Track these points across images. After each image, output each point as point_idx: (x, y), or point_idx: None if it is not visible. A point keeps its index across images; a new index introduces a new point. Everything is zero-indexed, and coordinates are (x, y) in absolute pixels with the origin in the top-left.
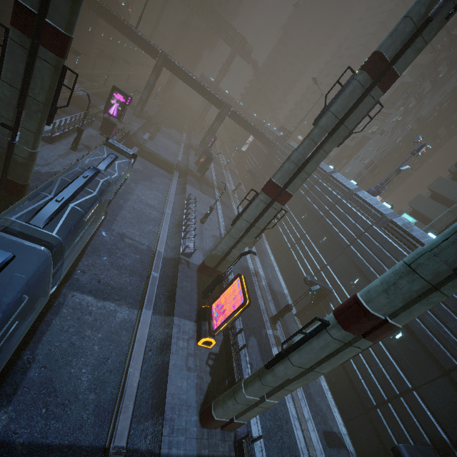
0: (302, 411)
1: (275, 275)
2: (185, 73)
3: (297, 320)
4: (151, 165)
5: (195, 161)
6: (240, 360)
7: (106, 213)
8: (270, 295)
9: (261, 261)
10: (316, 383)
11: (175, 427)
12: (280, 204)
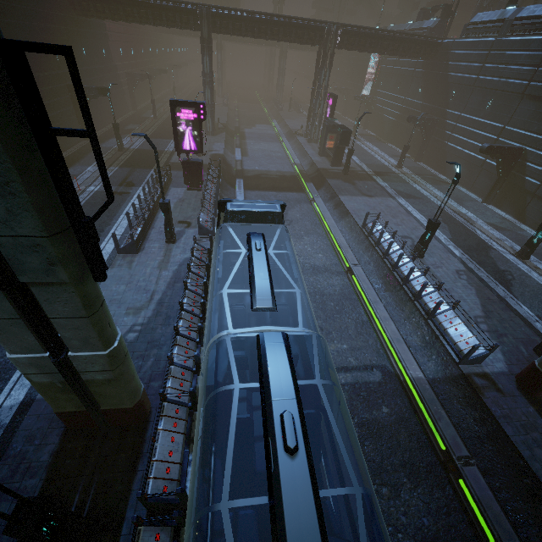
0: None
1: None
2: (246, 20)
3: None
4: (271, 194)
5: (316, 152)
6: None
7: None
8: None
9: None
10: None
11: None
12: None
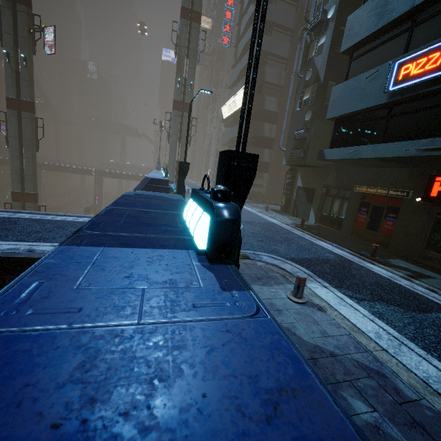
0: None
1: None
2: (53, 166)
3: None
4: None
5: None
6: None
7: None
8: None
9: None
10: None
11: None
12: (31, 203)
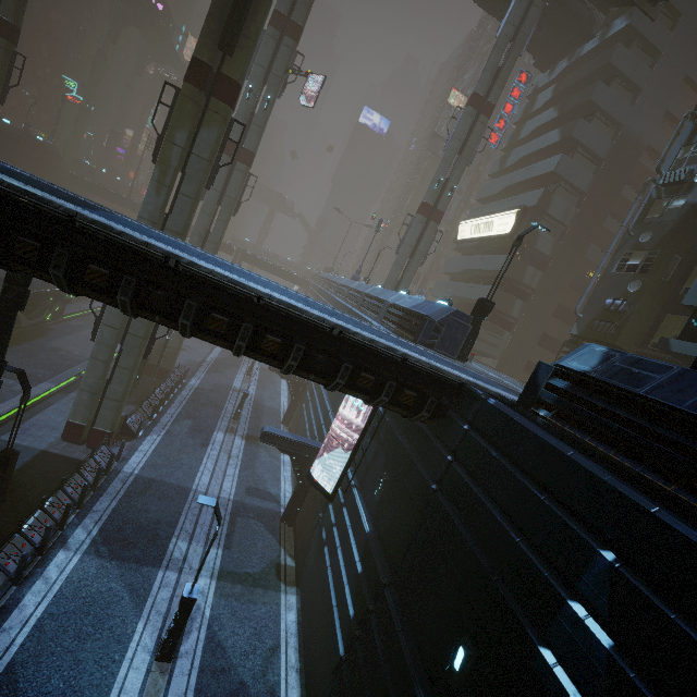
0: (224, 469)
1: (277, 397)
2: None
3: (283, 427)
4: None
5: None
6: (154, 426)
7: (45, 334)
8: (251, 406)
9: (260, 386)
10: (272, 463)
11: (28, 433)
12: None
